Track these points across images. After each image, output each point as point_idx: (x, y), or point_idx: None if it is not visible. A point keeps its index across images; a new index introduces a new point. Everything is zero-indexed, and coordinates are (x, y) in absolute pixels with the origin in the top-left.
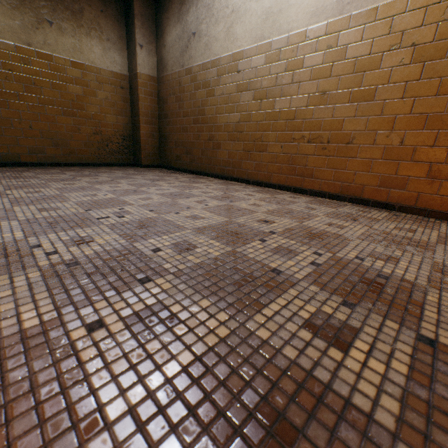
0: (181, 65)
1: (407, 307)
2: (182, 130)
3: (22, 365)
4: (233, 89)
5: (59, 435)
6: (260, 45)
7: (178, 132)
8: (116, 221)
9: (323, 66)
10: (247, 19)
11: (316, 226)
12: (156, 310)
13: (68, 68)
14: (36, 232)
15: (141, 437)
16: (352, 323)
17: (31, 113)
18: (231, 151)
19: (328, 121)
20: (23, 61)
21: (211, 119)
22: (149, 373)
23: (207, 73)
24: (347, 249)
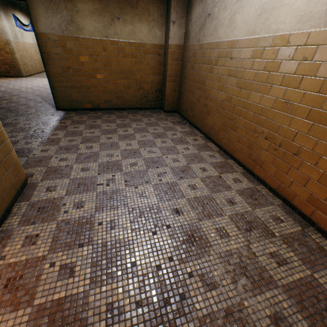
0: (197, 40)
1: (164, 323)
2: (191, 91)
3: (30, 272)
4: (225, 72)
5: (25, 301)
6: (250, 39)
7: (188, 92)
8: (103, 189)
9: (294, 76)
10: (246, 11)
11: (206, 228)
12: (72, 265)
13: (126, 47)
14: (70, 191)
15: (36, 314)
16: (127, 315)
17: (106, 79)
18: (215, 120)
19: (284, 128)
20: (103, 49)
21: (208, 90)
22: (51, 294)
23: (211, 52)
24: (195, 262)
